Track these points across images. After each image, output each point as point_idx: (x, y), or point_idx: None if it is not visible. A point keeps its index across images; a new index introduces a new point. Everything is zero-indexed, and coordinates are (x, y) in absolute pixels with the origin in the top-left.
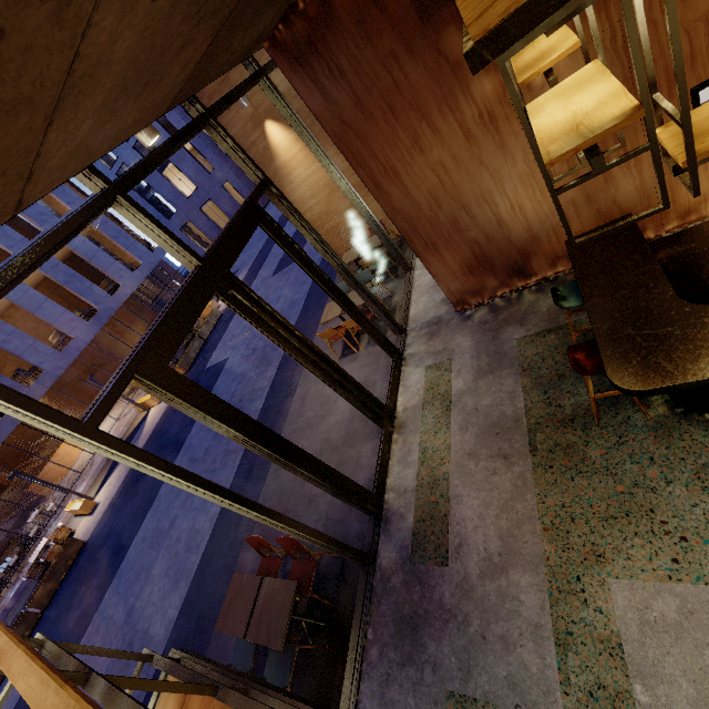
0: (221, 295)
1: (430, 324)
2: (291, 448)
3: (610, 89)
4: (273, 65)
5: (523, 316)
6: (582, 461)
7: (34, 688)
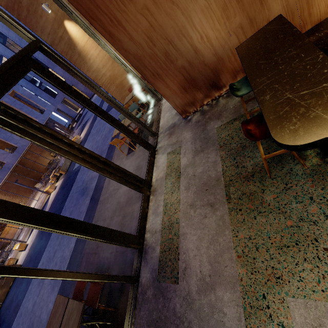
0: None
1: (170, 128)
2: (62, 219)
3: None
4: None
5: (219, 113)
6: (260, 204)
7: None
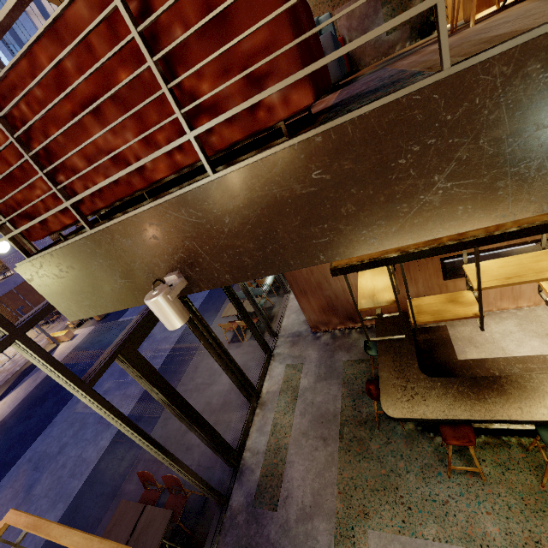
0: None
1: (294, 335)
2: (193, 412)
3: (389, 283)
4: None
5: (349, 346)
6: (366, 450)
7: (80, 541)
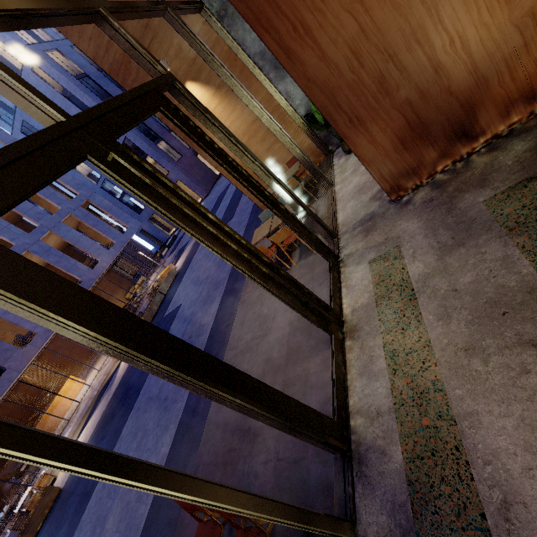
0: (96, 160)
1: (363, 221)
2: (209, 362)
3: None
4: (177, 4)
5: (481, 178)
6: None
7: None
